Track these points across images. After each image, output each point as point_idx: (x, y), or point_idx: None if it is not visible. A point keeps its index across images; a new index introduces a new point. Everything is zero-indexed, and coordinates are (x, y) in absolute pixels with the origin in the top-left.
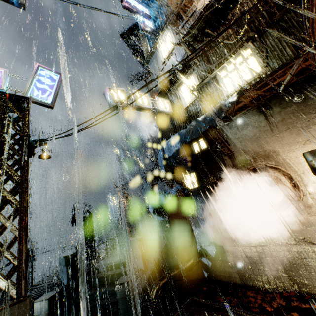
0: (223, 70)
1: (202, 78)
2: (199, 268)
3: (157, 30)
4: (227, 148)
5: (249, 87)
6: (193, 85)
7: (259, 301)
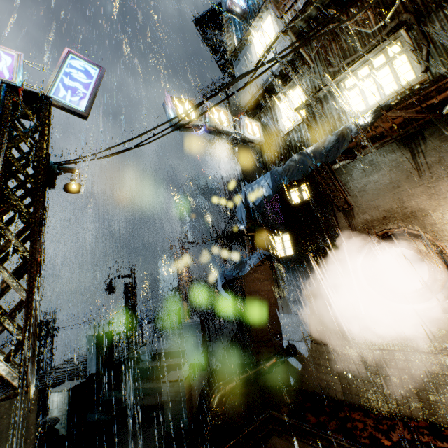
0: (351, 77)
1: (315, 90)
2: (282, 371)
3: (250, 12)
4: (344, 200)
5: (394, 102)
6: (300, 101)
7: (371, 429)
